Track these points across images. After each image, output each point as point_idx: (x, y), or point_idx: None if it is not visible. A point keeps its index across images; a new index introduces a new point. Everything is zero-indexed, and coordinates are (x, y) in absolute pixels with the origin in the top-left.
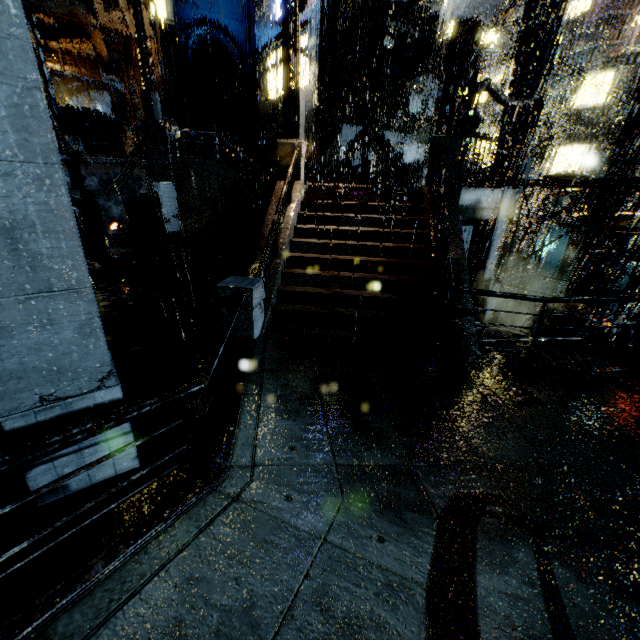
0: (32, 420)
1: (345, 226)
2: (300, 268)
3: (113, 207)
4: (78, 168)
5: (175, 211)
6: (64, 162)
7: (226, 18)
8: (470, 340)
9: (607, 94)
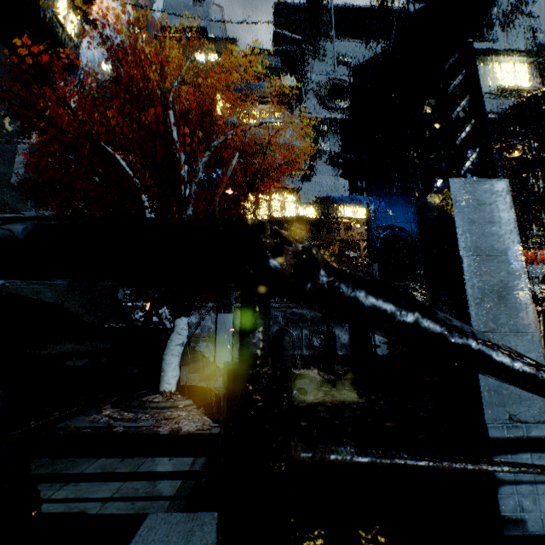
0: (503, 434)
1: None
2: None
3: (343, 335)
4: None
5: (384, 339)
6: None
7: (402, 223)
8: None
9: None
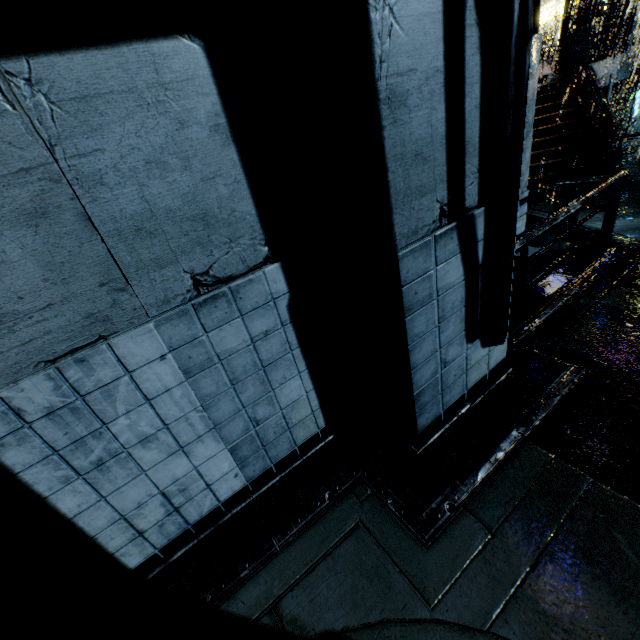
0: None
1: None
2: None
3: None
4: None
5: None
6: None
7: None
8: (634, 168)
9: None
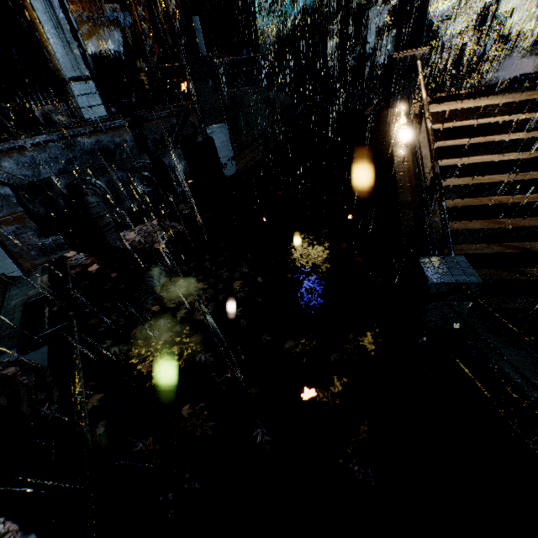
0: None
1: (486, 154)
2: (450, 219)
3: (177, 163)
4: (140, 130)
5: (230, 154)
6: (127, 126)
7: None
8: None
9: None
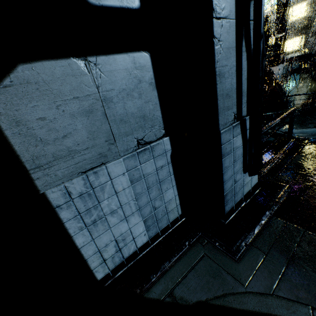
0: None
1: None
2: None
3: None
4: None
5: None
6: None
7: None
8: None
9: (305, 12)
